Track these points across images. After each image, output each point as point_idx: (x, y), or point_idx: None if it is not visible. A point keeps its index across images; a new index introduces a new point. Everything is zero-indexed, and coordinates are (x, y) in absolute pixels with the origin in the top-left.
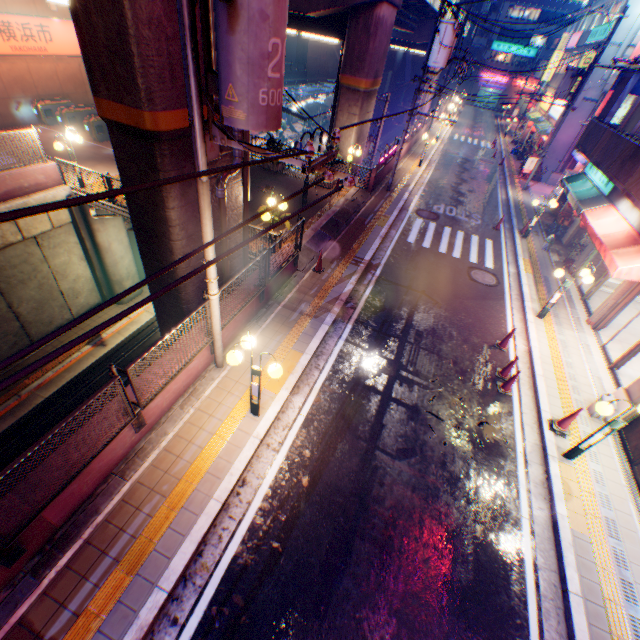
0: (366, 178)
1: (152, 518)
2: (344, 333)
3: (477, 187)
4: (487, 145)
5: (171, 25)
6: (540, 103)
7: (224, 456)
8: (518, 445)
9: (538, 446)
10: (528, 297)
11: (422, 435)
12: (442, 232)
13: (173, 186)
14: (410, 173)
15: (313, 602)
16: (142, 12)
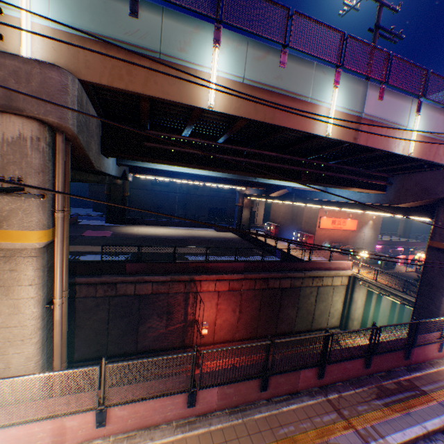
0: None
1: None
2: None
3: None
4: None
5: None
6: None
7: None
8: None
9: None
10: None
11: None
12: None
13: None
14: None
15: None
16: None
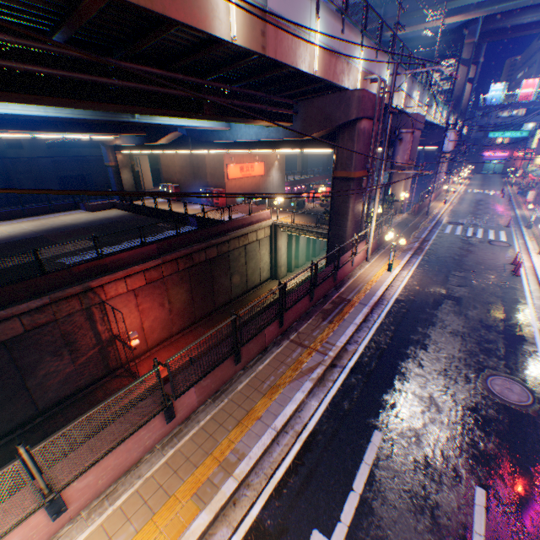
0: (411, 208)
1: (364, 286)
2: (418, 258)
3: (490, 211)
4: (496, 192)
5: (362, 150)
6: (534, 161)
7: (381, 278)
8: (525, 288)
9: (537, 289)
10: (531, 248)
11: (469, 283)
12: (467, 229)
13: (353, 195)
14: (438, 208)
15: (431, 307)
16: (358, 148)
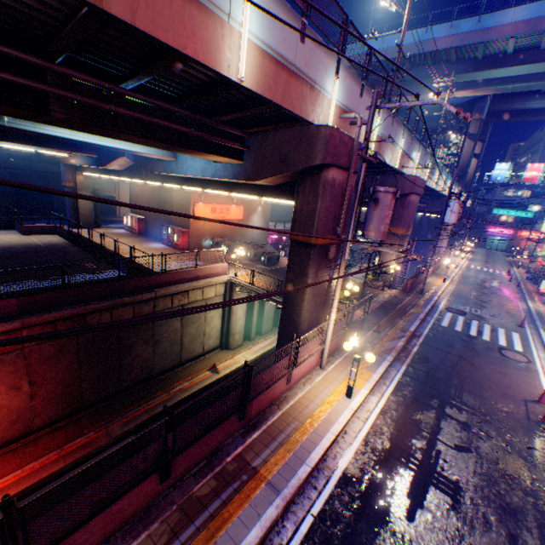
0: (403, 283)
1: (296, 430)
2: (400, 369)
3: (497, 298)
4: (501, 272)
5: (330, 208)
6: (544, 245)
7: (332, 413)
8: None
9: None
10: None
11: (474, 441)
12: (470, 322)
13: (314, 267)
14: (436, 285)
15: (403, 510)
16: (323, 204)
